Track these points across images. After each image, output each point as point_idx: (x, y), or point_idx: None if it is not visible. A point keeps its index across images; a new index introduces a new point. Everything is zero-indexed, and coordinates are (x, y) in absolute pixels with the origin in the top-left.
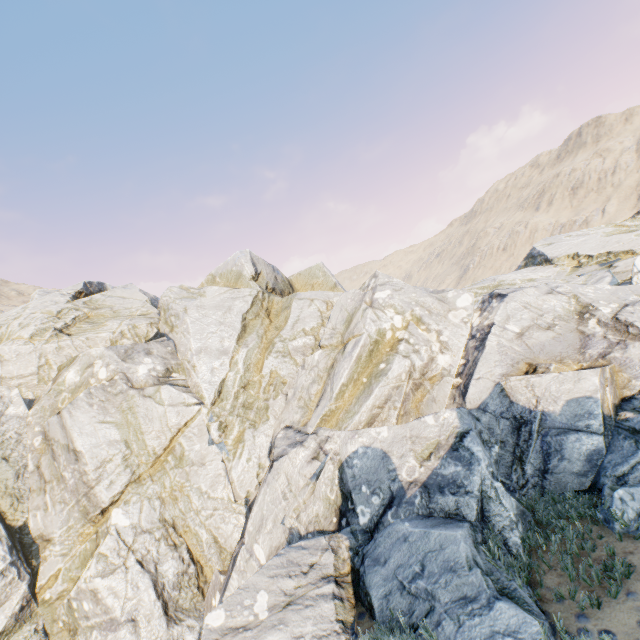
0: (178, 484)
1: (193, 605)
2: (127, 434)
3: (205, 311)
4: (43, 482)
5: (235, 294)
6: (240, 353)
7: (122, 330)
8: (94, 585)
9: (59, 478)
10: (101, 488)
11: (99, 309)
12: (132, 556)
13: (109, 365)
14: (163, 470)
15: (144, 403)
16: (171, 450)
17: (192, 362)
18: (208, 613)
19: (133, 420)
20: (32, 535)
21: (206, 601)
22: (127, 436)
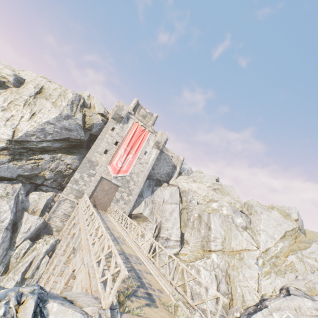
0: (236, 265)
1: (225, 306)
2: (225, 235)
3: (269, 218)
4: (193, 227)
5: (284, 220)
6: (280, 243)
7: (231, 202)
8: (200, 268)
9: (198, 229)
10: (213, 244)
11: (223, 189)
12: (213, 271)
13: (228, 210)
14: (233, 256)
15: (236, 231)
16: (239, 253)
17: (259, 232)
18: (230, 315)
19: (229, 233)
20: (184, 237)
21: (230, 310)
22: (225, 236)
